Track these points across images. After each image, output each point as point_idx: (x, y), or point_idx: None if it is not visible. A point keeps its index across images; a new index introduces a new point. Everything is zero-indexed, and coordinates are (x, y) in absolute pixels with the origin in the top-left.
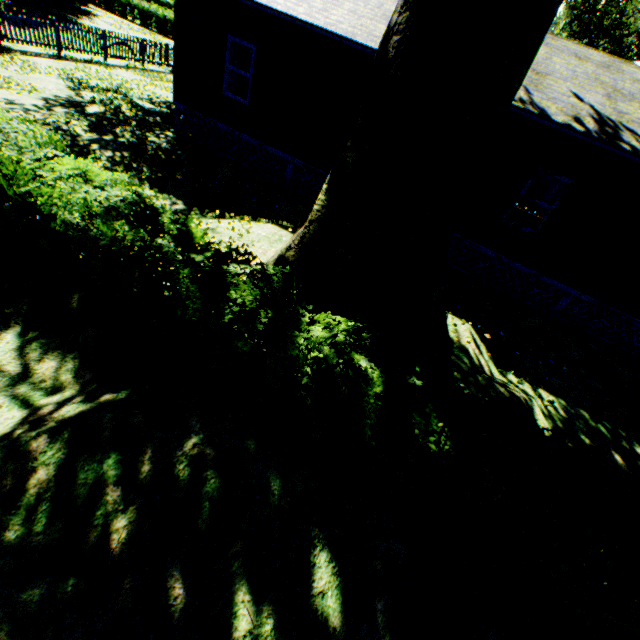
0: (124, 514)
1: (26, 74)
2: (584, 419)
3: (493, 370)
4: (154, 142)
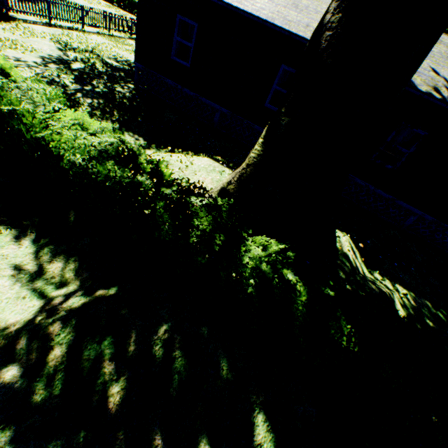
0: (117, 383)
1: (27, 37)
2: (428, 307)
3: (364, 270)
4: (120, 92)
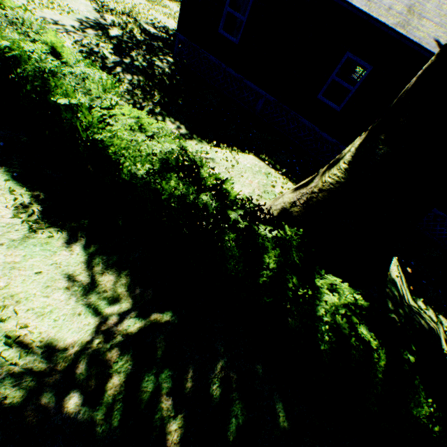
0: (174, 420)
1: None
2: None
3: (408, 297)
4: (160, 67)
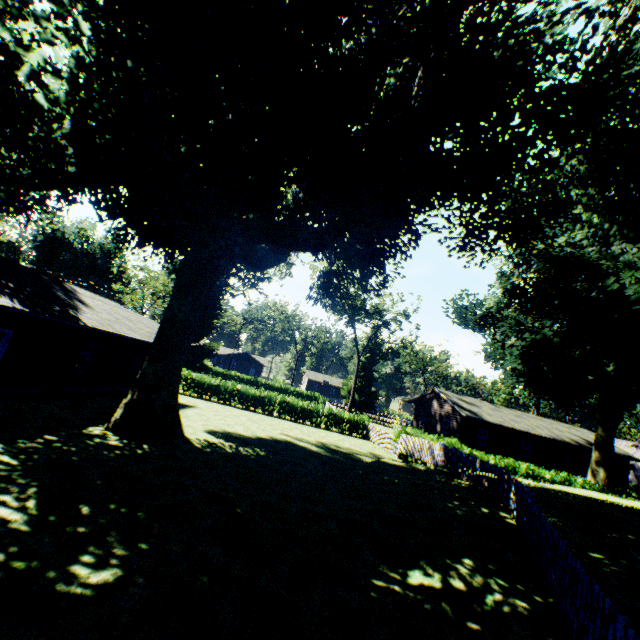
0: None
1: None
2: None
3: None
4: None
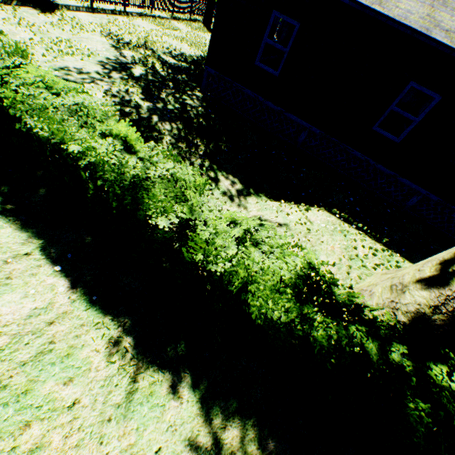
0: None
1: (77, 33)
2: None
3: None
4: (192, 106)
